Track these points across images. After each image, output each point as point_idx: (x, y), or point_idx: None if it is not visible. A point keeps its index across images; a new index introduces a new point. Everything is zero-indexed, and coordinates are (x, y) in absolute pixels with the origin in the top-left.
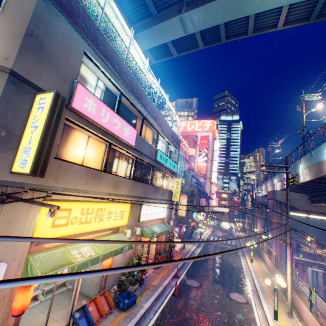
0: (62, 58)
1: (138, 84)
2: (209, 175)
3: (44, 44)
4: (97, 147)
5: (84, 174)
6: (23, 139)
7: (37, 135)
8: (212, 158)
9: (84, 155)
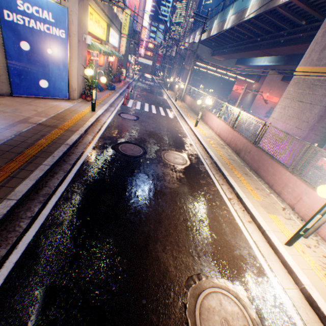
0: None
1: None
2: (142, 16)
3: None
4: None
5: None
6: None
7: None
8: None
9: None
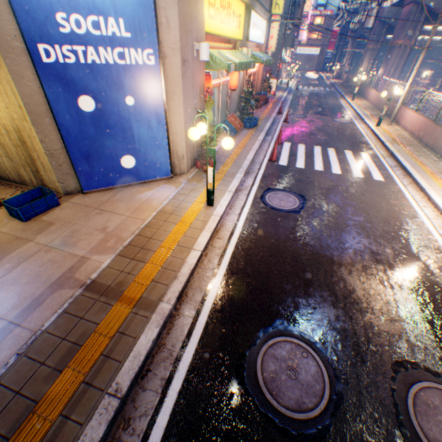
0: None
1: None
2: None
3: None
4: None
5: None
6: None
7: None
8: None
9: None
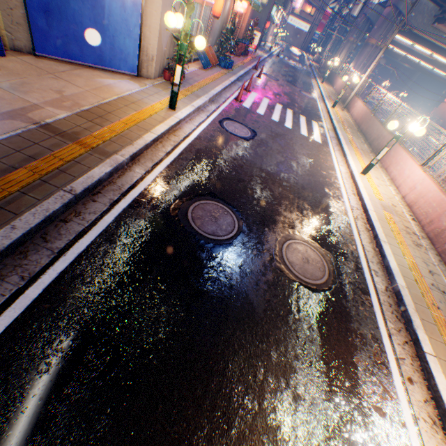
0: None
1: None
2: None
3: None
4: None
5: None
6: None
7: None
8: None
9: None
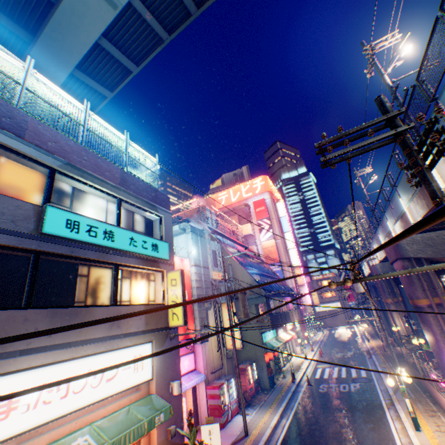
0: None
1: None
2: (285, 257)
3: None
4: None
5: None
6: None
7: None
8: (281, 230)
9: None
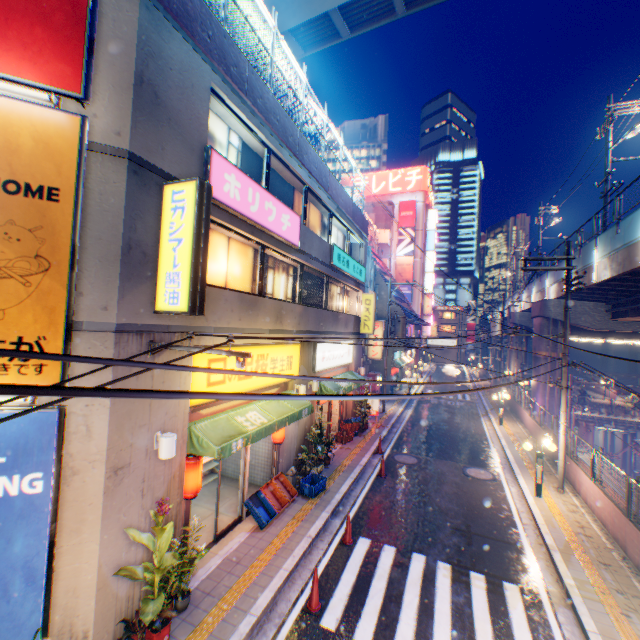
0: (185, 110)
1: (294, 127)
2: (419, 280)
3: (159, 92)
4: (243, 256)
5: (236, 304)
6: (161, 261)
7: (185, 253)
8: (423, 247)
9: (227, 272)
